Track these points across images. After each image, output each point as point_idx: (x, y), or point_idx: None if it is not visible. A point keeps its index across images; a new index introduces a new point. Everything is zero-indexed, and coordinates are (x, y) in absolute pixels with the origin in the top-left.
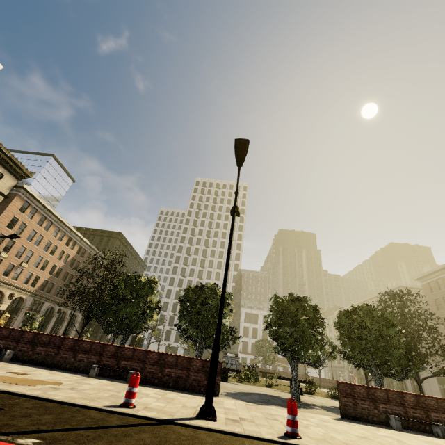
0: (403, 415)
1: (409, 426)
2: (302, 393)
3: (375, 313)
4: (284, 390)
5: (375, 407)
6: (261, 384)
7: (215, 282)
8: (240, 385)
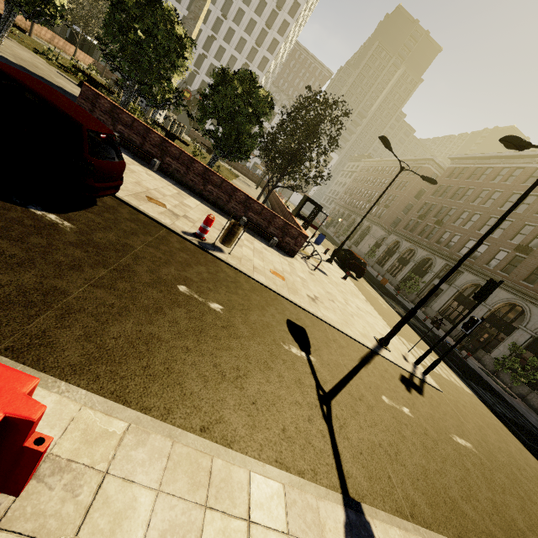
0: (138, 145)
1: (138, 154)
2: None
3: (252, 87)
4: None
5: (113, 124)
6: None
7: None
8: None
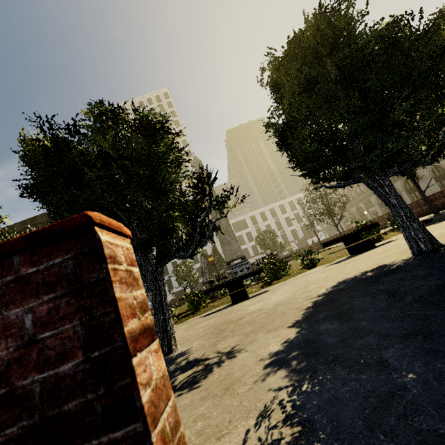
0: None
1: None
2: (373, 245)
3: None
4: (337, 259)
5: None
6: (300, 270)
7: (100, 101)
8: (274, 290)
